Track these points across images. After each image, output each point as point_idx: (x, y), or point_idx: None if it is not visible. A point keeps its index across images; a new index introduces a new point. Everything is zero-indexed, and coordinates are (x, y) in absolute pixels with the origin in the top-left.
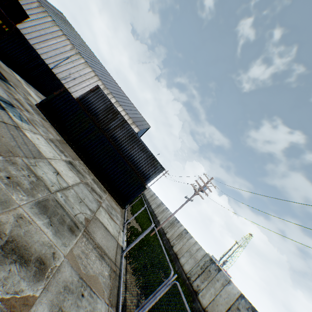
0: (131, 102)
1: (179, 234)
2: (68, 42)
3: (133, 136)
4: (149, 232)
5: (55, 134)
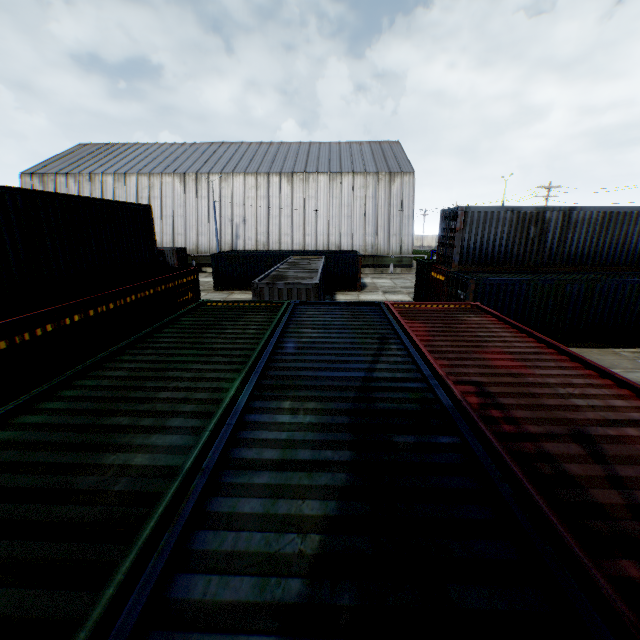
0: (324, 144)
1: None
2: (166, 179)
3: (608, 217)
4: None
5: None
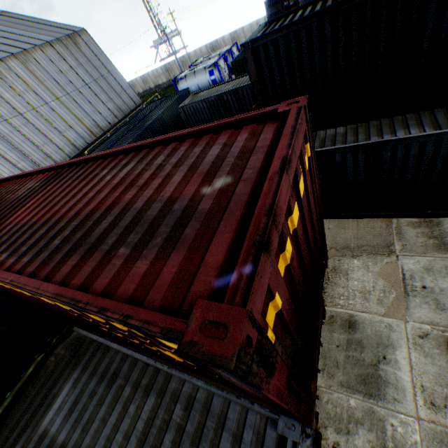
0: None
1: None
2: None
3: None
4: None
5: None
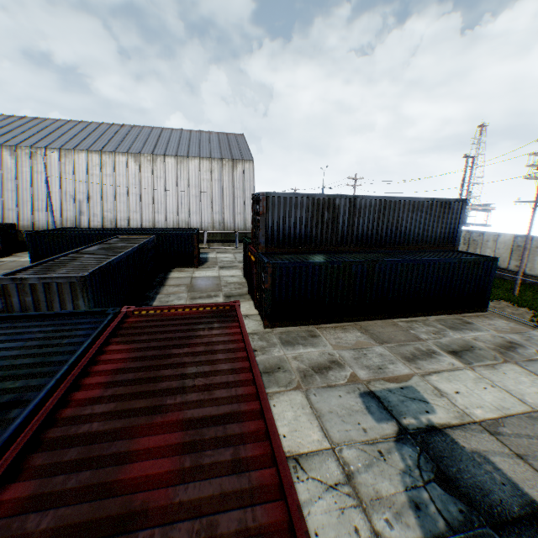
0: (177, 130)
1: (512, 249)
2: None
3: (384, 205)
4: (505, 292)
5: (349, 334)
